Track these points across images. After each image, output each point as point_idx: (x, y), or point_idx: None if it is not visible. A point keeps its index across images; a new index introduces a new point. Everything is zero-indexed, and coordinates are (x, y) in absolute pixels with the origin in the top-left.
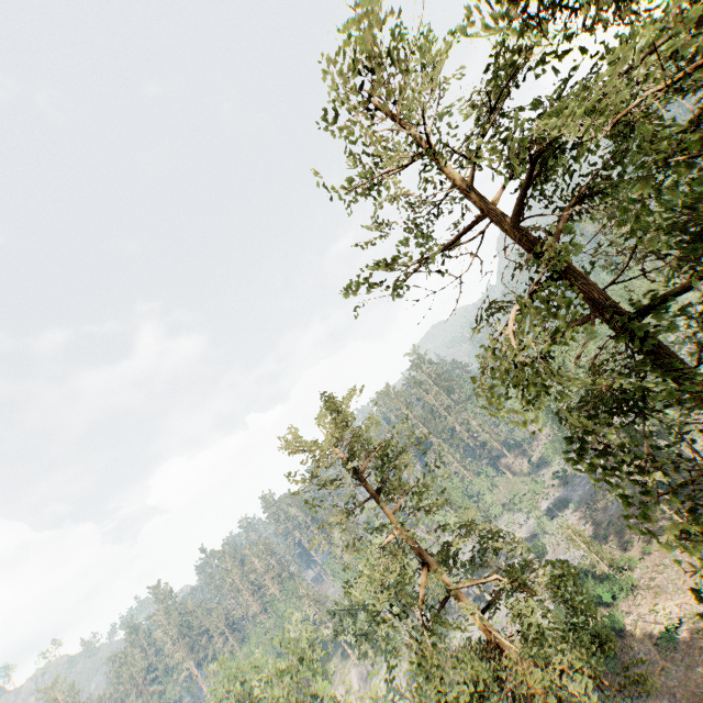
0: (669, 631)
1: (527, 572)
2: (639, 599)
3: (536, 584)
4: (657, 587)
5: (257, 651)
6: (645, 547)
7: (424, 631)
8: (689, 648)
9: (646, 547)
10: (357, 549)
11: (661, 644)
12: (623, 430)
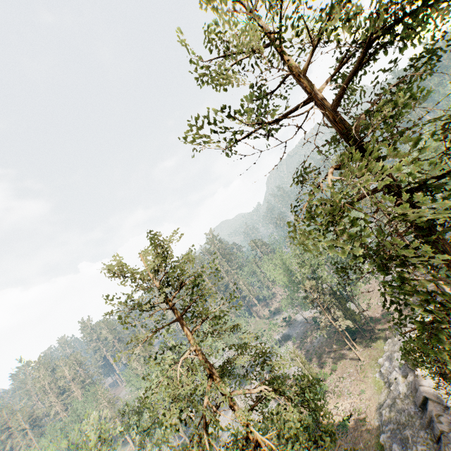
0: (345, 420)
1: (285, 383)
2: (328, 399)
3: (292, 393)
4: (339, 391)
5: (50, 447)
6: (334, 366)
7: (205, 434)
8: (355, 431)
9: (334, 366)
10: (159, 363)
11: (340, 428)
12: (331, 293)
